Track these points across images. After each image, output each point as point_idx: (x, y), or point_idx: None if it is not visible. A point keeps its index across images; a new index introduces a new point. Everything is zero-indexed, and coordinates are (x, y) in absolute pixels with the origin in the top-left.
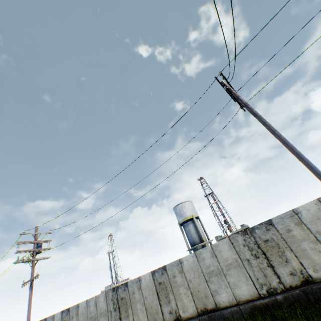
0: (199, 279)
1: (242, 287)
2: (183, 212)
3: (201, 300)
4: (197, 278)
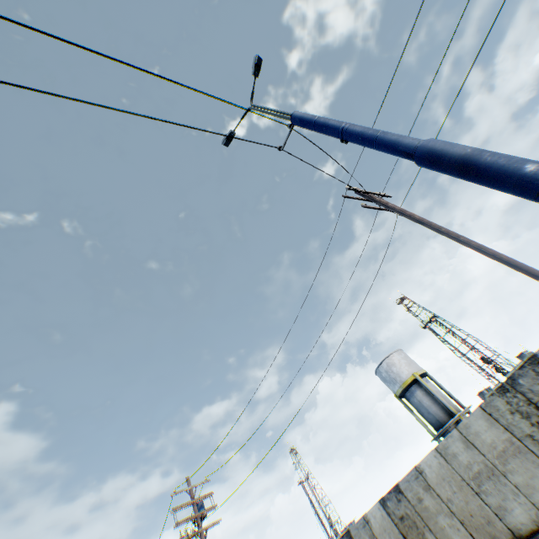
0: (463, 493)
1: None
2: (394, 374)
3: (483, 531)
4: (458, 492)
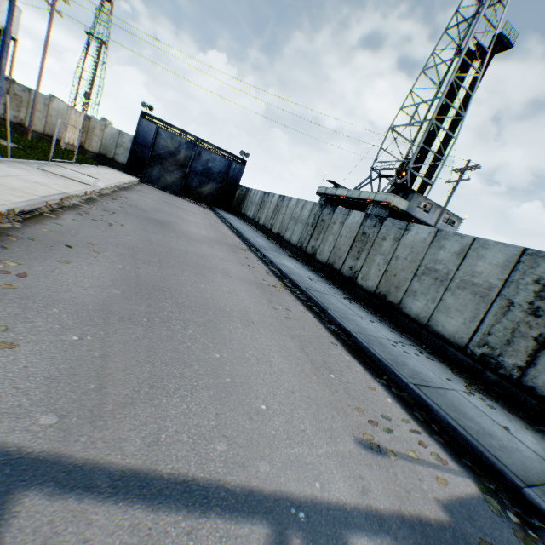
0: None
1: None
2: None
3: None
4: None
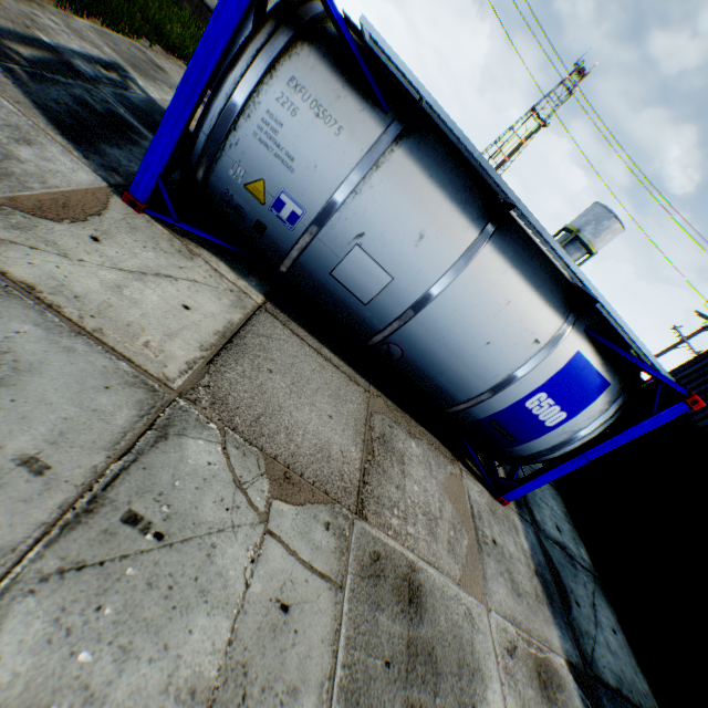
0: None
1: None
2: (603, 237)
3: None
4: None
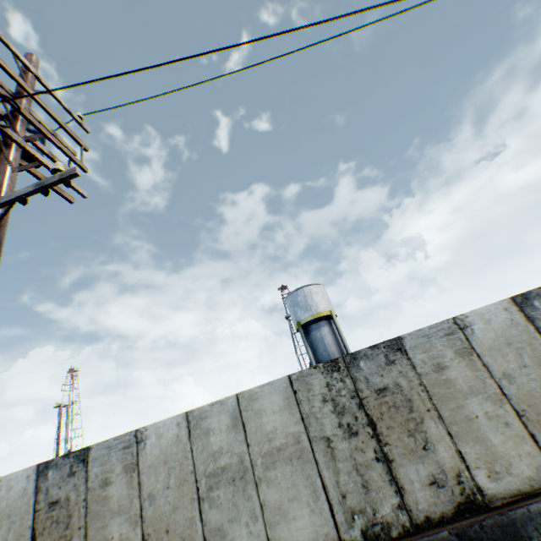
0: None
1: None
2: (313, 302)
3: None
4: None
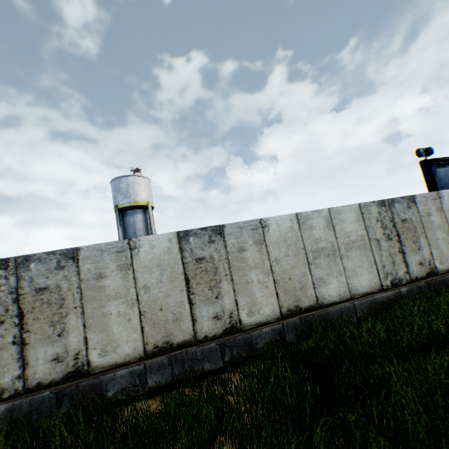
0: (296, 260)
1: (362, 276)
2: (134, 191)
3: (292, 295)
4: (292, 257)
